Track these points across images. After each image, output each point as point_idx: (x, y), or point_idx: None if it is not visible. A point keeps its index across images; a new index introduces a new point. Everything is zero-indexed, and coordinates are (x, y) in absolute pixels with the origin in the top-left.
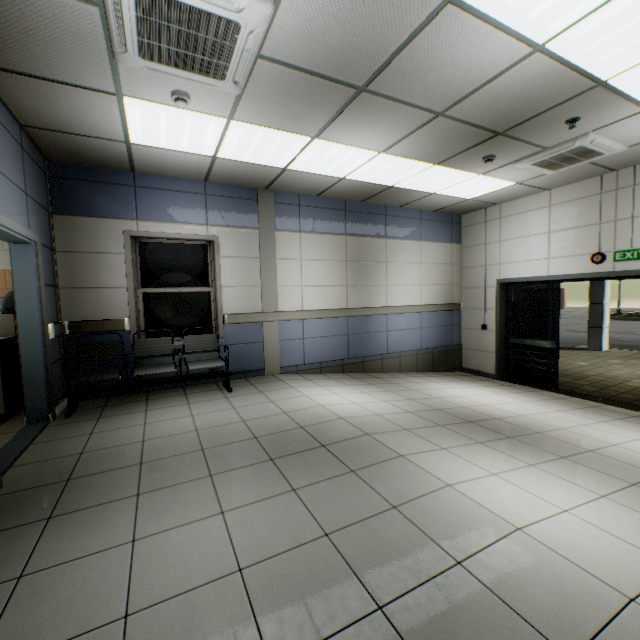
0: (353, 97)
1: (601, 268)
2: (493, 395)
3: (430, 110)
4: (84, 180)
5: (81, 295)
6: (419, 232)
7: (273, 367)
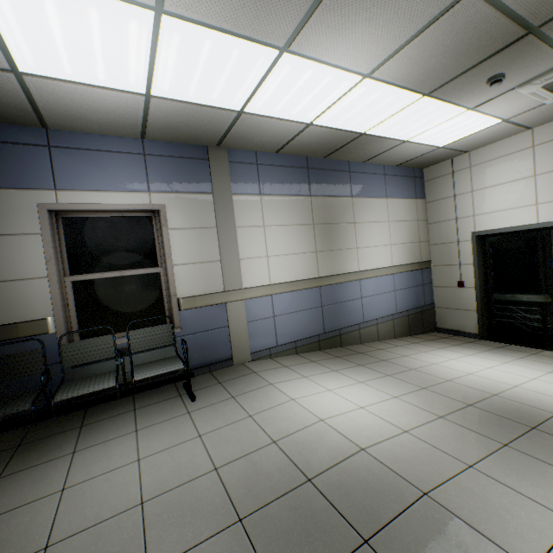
0: None
1: None
2: (504, 366)
3: None
4: None
5: None
6: (384, 188)
7: (242, 354)
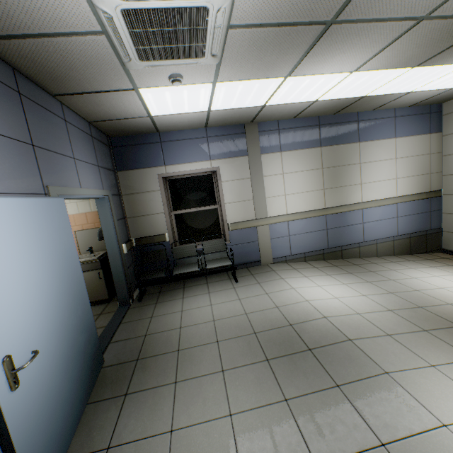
0: (322, 32)
1: None
2: None
3: (411, 17)
4: (131, 145)
5: (139, 221)
6: (393, 130)
7: (267, 259)
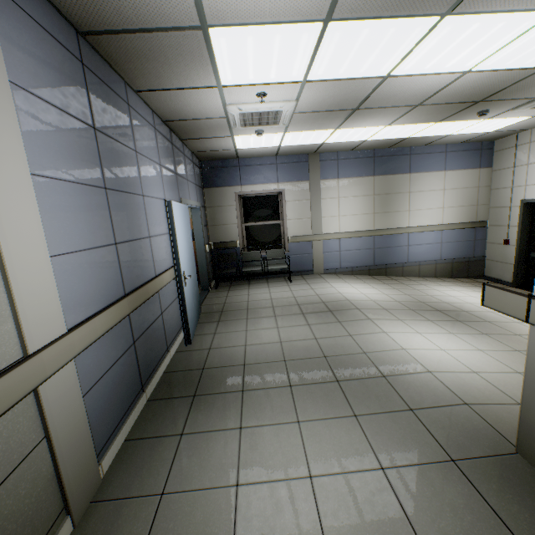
0: (352, 112)
1: None
2: None
3: (409, 105)
4: (216, 168)
5: (217, 229)
6: (444, 163)
7: (319, 269)
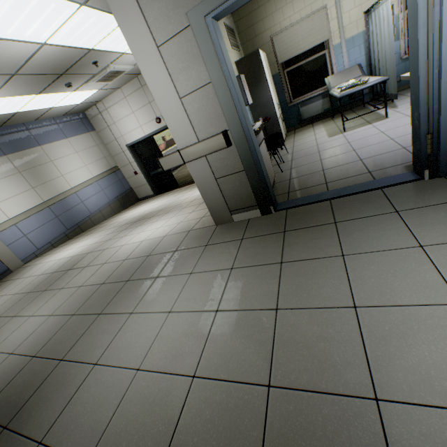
0: None
1: (162, 125)
2: (151, 204)
3: (6, 73)
4: None
5: None
6: (62, 133)
7: (16, 264)
